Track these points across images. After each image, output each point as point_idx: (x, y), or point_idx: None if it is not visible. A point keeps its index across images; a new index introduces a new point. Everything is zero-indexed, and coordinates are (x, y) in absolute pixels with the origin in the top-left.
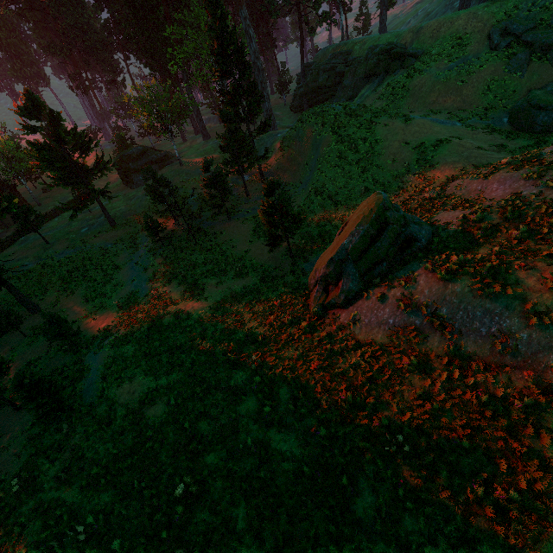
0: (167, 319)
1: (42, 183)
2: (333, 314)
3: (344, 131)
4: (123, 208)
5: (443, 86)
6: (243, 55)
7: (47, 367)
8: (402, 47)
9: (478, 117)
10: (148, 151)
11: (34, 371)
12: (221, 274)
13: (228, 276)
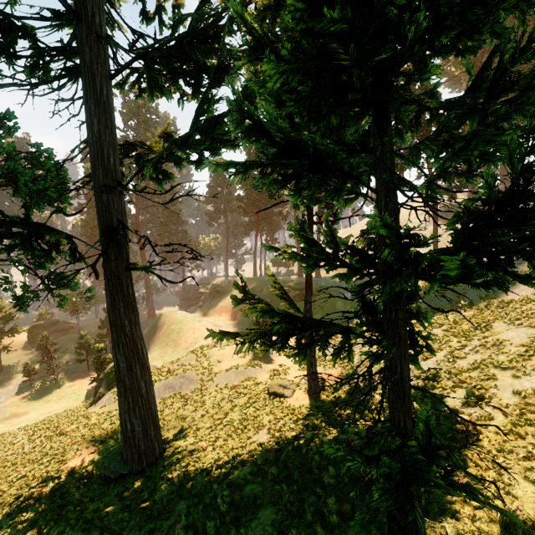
0: (3, 423)
1: None
2: (91, 406)
3: (172, 325)
4: (17, 360)
5: (228, 309)
6: None
7: None
8: (222, 288)
9: (237, 324)
10: (59, 323)
11: None
12: (58, 400)
13: (62, 401)
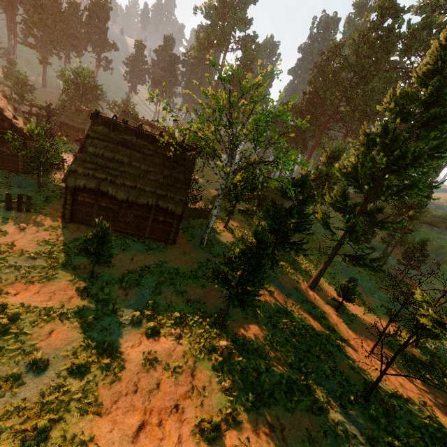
0: None
1: (308, 193)
2: None
3: None
4: None
5: None
6: (432, 193)
7: (415, 355)
8: None
9: None
10: None
11: (407, 355)
12: None
13: None
